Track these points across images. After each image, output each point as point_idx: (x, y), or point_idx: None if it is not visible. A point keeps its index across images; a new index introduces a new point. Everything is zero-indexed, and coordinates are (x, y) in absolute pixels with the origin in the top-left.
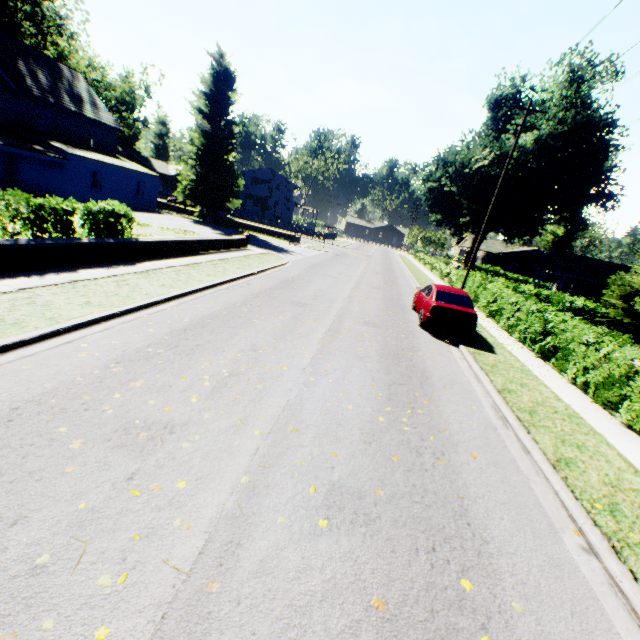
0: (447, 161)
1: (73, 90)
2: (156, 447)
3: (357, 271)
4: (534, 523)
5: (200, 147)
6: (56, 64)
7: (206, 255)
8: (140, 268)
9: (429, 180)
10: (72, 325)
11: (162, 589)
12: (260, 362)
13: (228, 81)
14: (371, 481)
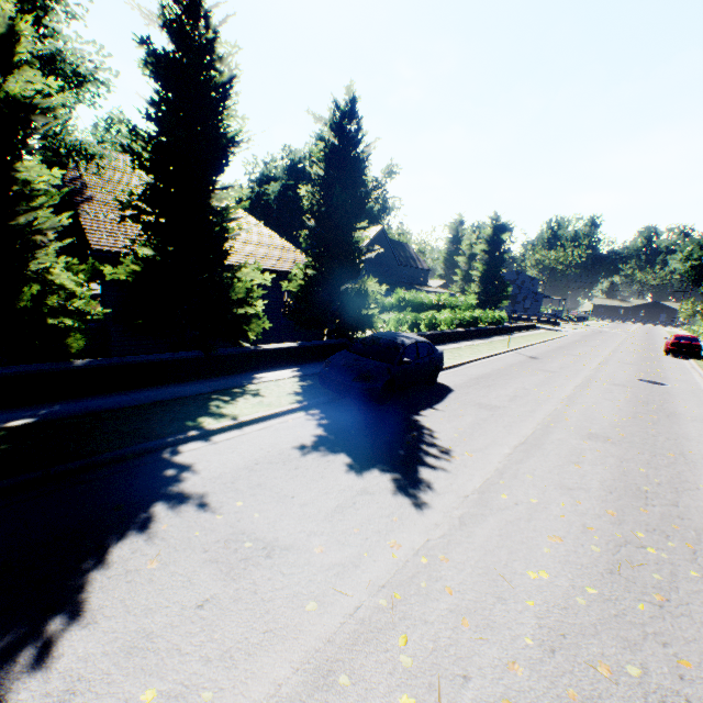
0: (702, 245)
1: (410, 255)
2: (580, 356)
3: (618, 339)
4: (683, 372)
5: (482, 272)
6: (401, 244)
7: (525, 332)
8: (515, 336)
9: (689, 259)
10: (531, 344)
11: (597, 362)
12: (590, 353)
13: (501, 229)
14: (634, 364)
